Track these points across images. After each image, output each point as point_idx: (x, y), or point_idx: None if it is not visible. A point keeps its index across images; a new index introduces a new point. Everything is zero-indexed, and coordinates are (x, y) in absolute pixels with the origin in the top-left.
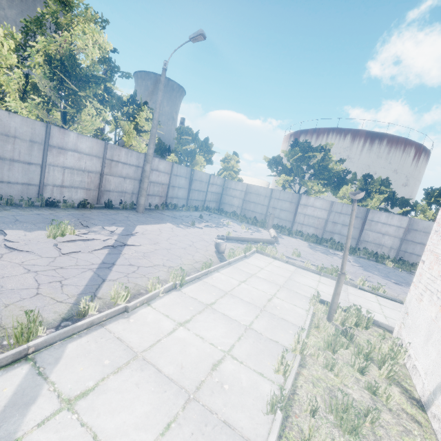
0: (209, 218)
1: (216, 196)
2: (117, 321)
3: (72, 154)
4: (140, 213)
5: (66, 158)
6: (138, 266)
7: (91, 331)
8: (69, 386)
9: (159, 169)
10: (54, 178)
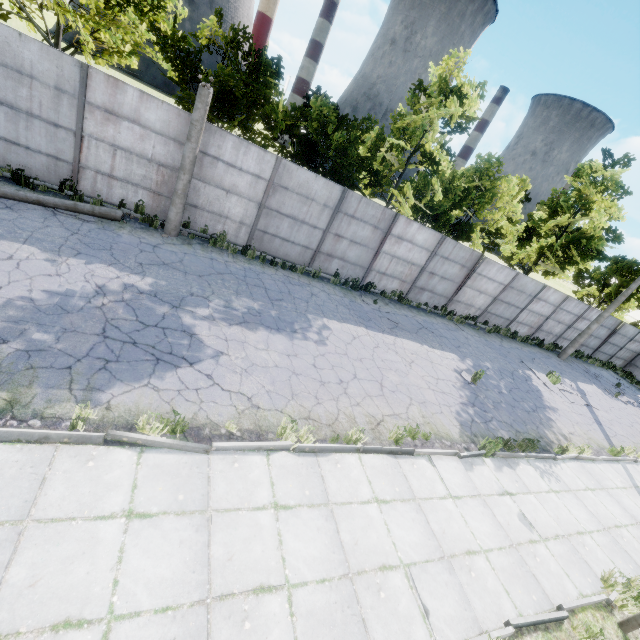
0: (621, 386)
1: (630, 354)
2: (634, 464)
3: (541, 303)
4: (562, 361)
5: (536, 305)
6: (614, 431)
7: (628, 463)
8: (639, 480)
9: (590, 319)
10: (520, 317)
